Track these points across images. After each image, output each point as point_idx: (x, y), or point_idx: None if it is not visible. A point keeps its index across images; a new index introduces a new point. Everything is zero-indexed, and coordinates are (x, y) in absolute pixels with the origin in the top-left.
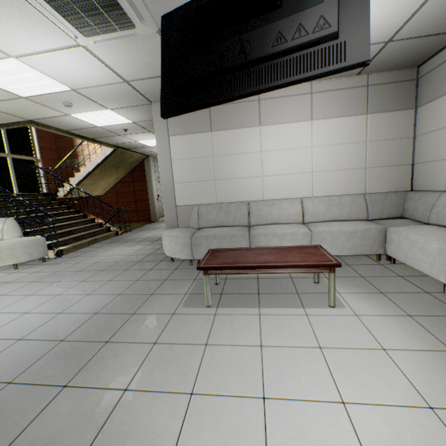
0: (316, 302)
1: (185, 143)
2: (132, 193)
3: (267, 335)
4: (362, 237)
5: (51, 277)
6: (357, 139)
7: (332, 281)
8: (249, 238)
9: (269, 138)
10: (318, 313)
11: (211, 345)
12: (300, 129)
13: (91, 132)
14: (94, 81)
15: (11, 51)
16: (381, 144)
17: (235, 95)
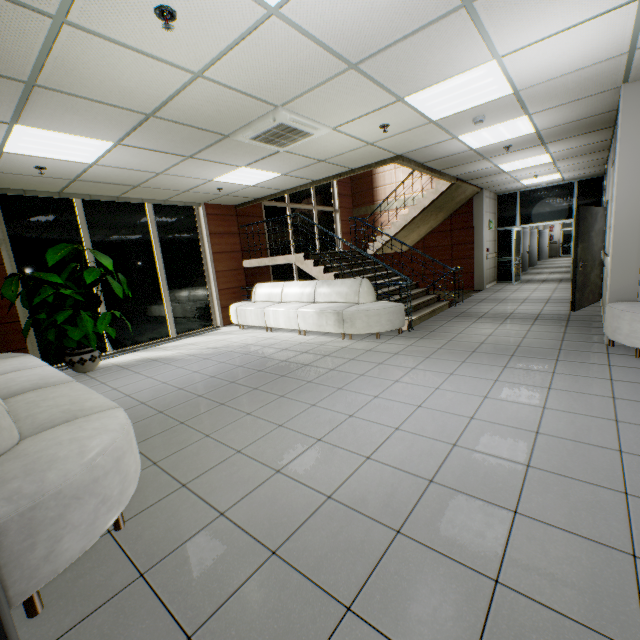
0: None
1: None
2: (447, 247)
3: None
4: None
5: (444, 355)
6: None
7: None
8: None
9: None
10: None
11: None
12: None
13: (449, 161)
14: (568, 67)
15: (506, 49)
16: None
17: None
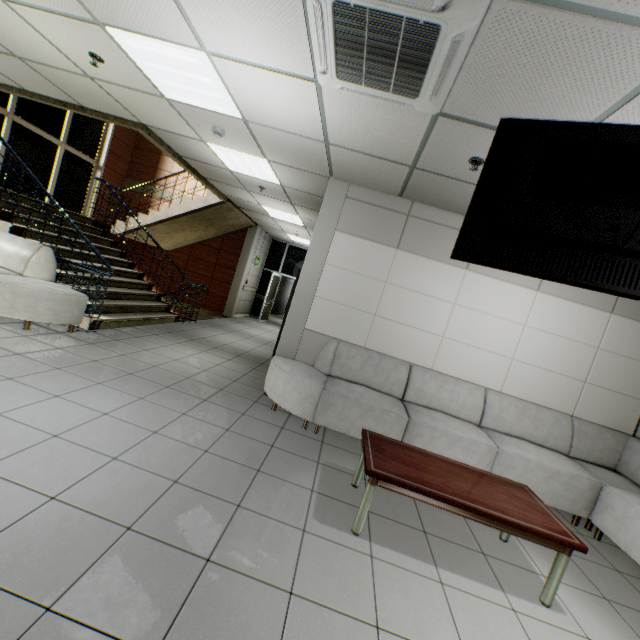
0: (518, 585)
1: (354, 248)
2: (212, 265)
3: (470, 639)
4: (565, 483)
5: (87, 370)
6: (587, 339)
7: (562, 567)
8: (407, 424)
9: (472, 290)
10: (531, 614)
11: (386, 631)
12: (517, 296)
13: (211, 171)
14: (284, 124)
15: (211, 45)
16: (616, 359)
17: (608, 288)
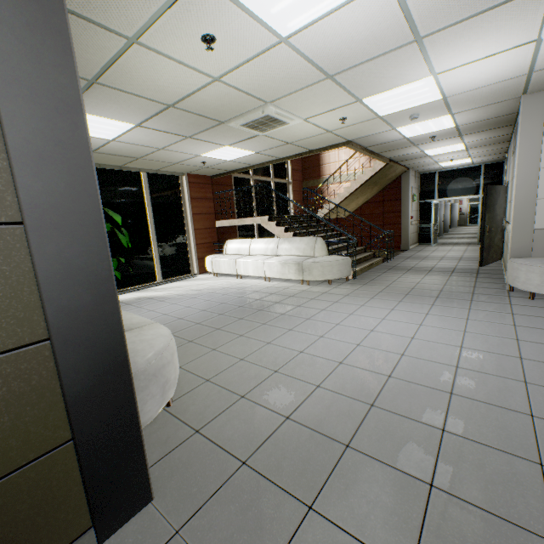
0: None
1: None
2: (380, 215)
3: None
4: None
5: (384, 296)
6: None
7: None
8: None
9: None
10: None
11: None
12: None
13: (387, 146)
14: (484, 82)
15: (441, 69)
16: None
17: None
